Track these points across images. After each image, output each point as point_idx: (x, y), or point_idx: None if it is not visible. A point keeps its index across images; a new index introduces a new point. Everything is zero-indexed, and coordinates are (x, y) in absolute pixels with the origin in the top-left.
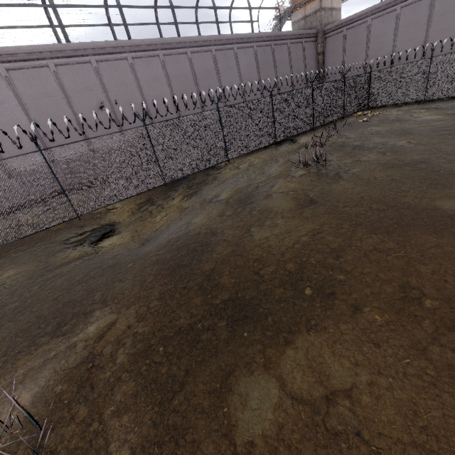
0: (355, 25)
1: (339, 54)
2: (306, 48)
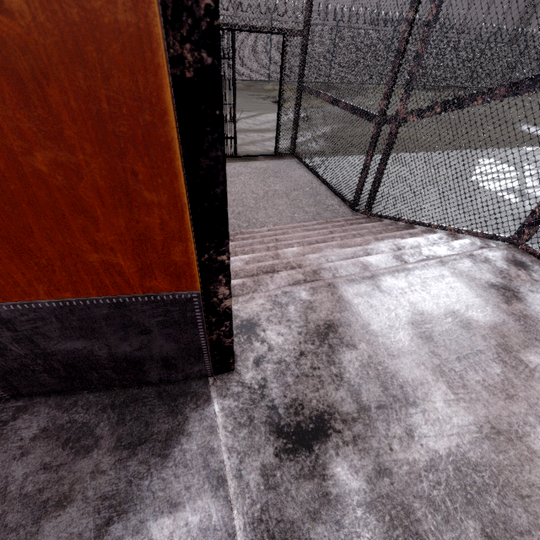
0: None
1: None
2: None
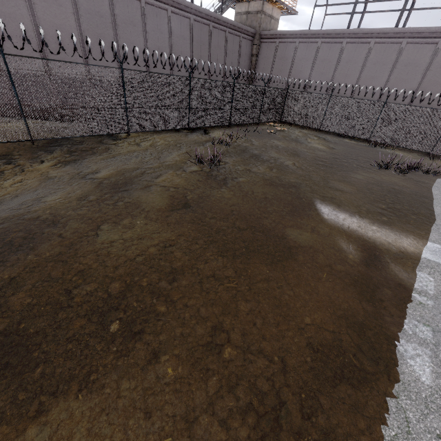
0: (286, 41)
1: (269, 62)
2: (243, 44)
